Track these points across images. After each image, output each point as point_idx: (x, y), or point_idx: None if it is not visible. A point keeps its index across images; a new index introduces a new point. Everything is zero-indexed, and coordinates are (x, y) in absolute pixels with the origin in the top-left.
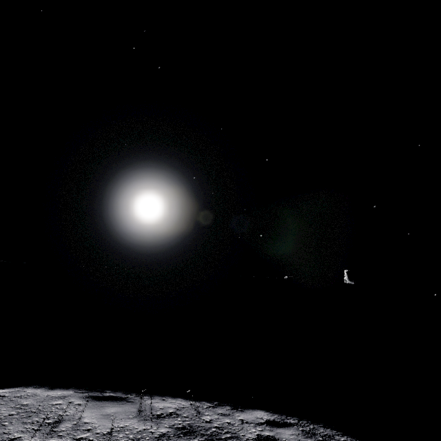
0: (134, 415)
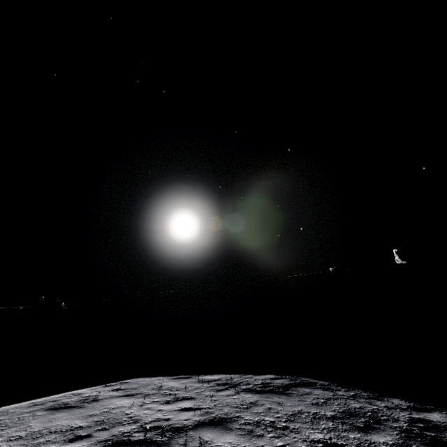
0: (196, 382)
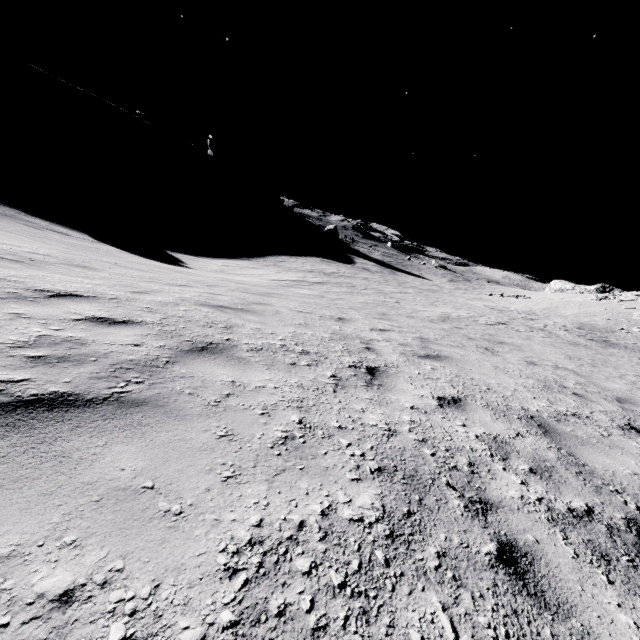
0: None
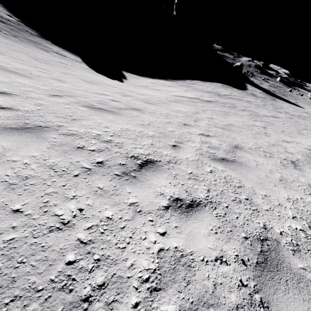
0: None
